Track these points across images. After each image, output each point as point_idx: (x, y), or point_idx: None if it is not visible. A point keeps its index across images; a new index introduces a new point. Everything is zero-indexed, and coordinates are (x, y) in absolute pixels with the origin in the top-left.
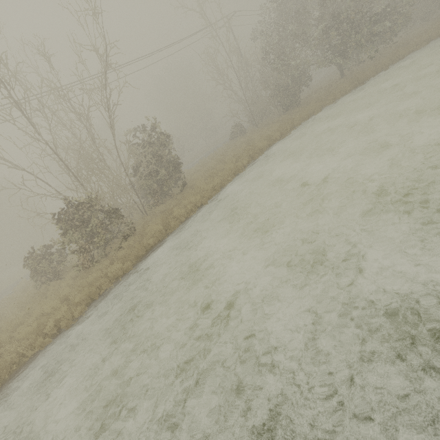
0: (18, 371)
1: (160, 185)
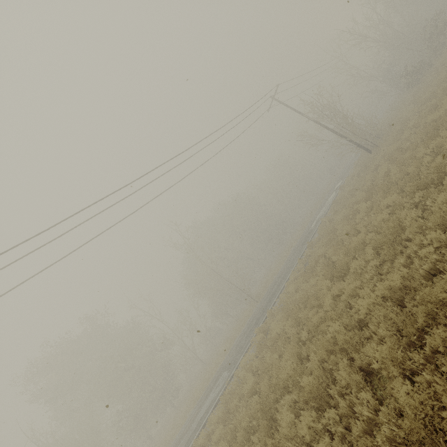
0: None
1: None
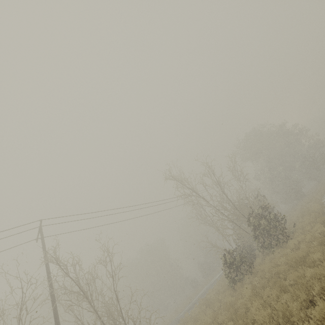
0: None
1: None
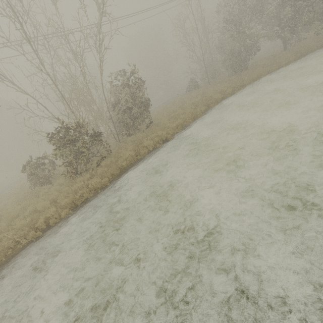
0: (13, 255)
1: (132, 120)
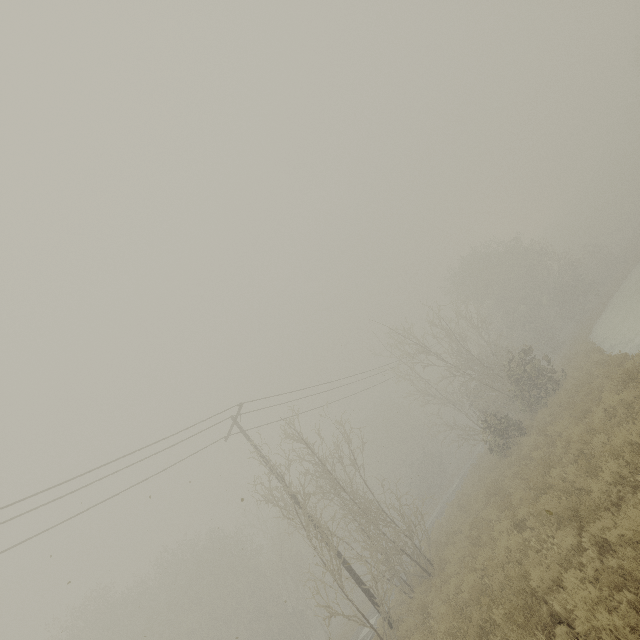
0: None
1: None
